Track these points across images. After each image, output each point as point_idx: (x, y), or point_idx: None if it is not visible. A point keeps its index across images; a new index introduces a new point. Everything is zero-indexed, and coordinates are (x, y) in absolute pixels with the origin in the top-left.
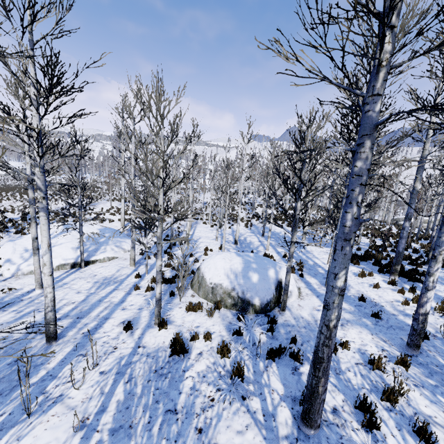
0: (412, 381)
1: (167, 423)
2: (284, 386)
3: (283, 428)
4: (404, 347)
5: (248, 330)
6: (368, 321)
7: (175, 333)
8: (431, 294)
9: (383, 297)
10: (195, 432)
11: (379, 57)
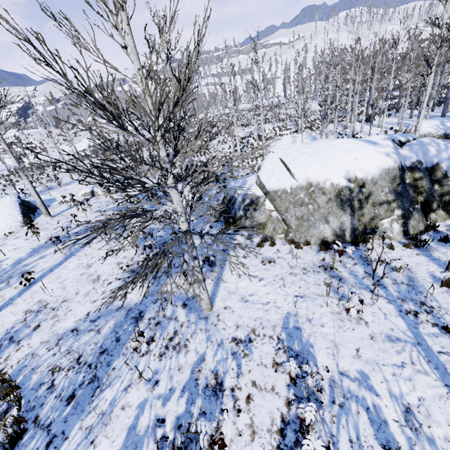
0: None
1: None
2: None
3: None
4: None
5: None
6: None
7: None
8: None
9: None
10: None
11: None
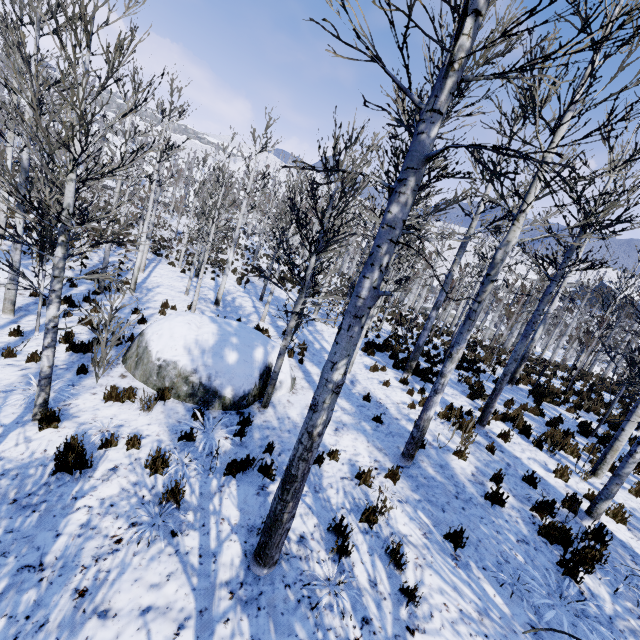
0: (397, 497)
1: (17, 589)
2: (242, 512)
3: (225, 571)
4: (399, 458)
5: (206, 433)
6: (367, 426)
7: (71, 436)
8: (438, 398)
9: (390, 398)
10: (72, 597)
11: (452, 51)
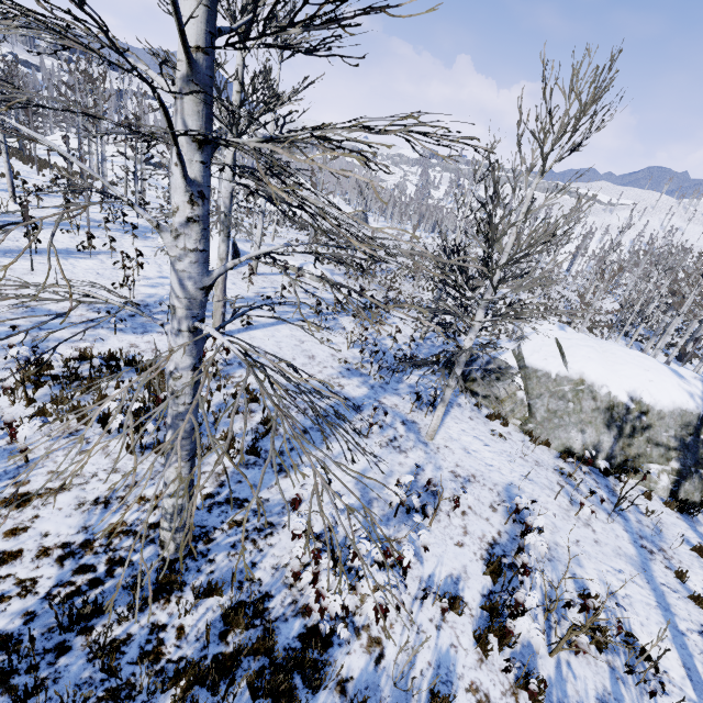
0: None
1: None
2: None
3: None
4: None
5: None
6: None
7: None
8: None
9: None
10: None
11: None
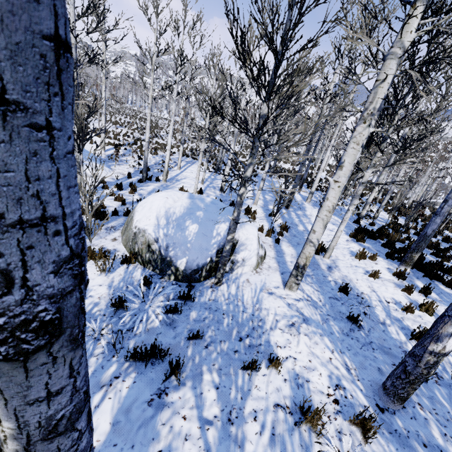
0: None
1: None
2: (112, 429)
3: None
4: (378, 389)
5: (144, 304)
6: (337, 326)
7: None
8: None
9: (377, 293)
10: None
11: None
